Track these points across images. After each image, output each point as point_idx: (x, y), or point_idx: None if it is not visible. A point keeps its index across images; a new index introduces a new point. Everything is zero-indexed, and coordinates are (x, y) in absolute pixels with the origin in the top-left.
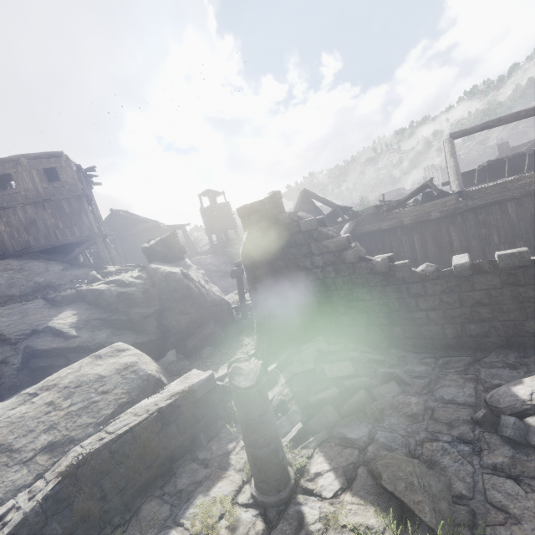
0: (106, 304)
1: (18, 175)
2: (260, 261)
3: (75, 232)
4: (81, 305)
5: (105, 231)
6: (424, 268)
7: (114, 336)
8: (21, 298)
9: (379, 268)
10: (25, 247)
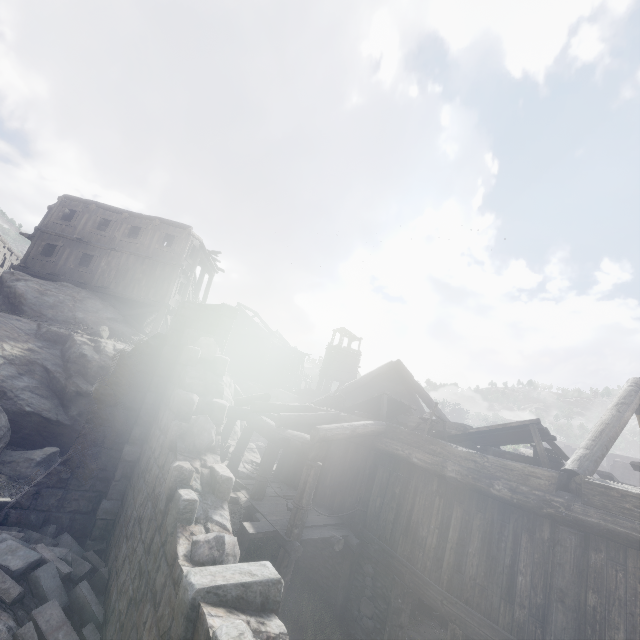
0: (68, 358)
1: (145, 231)
2: (116, 373)
3: (150, 294)
4: (54, 347)
5: None
6: (201, 540)
7: (31, 392)
8: (48, 320)
9: (167, 481)
10: (101, 286)
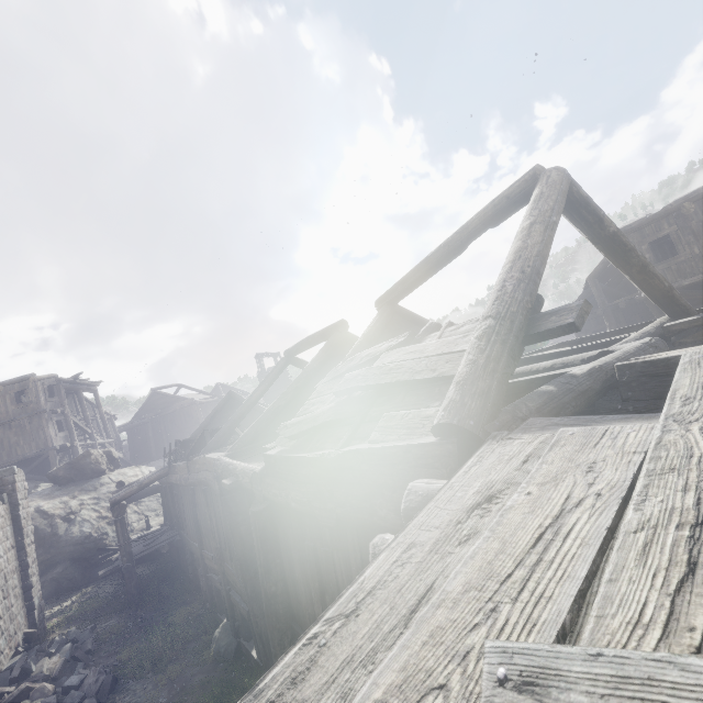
0: None
1: None
2: None
3: (33, 448)
4: None
5: (93, 431)
6: None
7: None
8: None
9: None
10: None
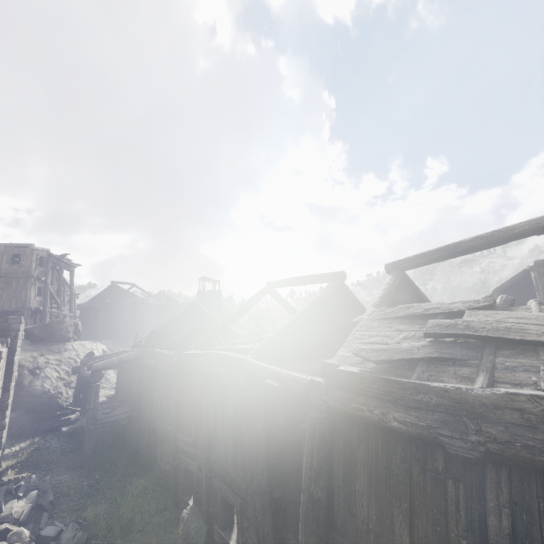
0: None
1: None
2: None
3: (12, 303)
4: None
5: (62, 303)
6: None
7: None
8: None
9: None
10: None
